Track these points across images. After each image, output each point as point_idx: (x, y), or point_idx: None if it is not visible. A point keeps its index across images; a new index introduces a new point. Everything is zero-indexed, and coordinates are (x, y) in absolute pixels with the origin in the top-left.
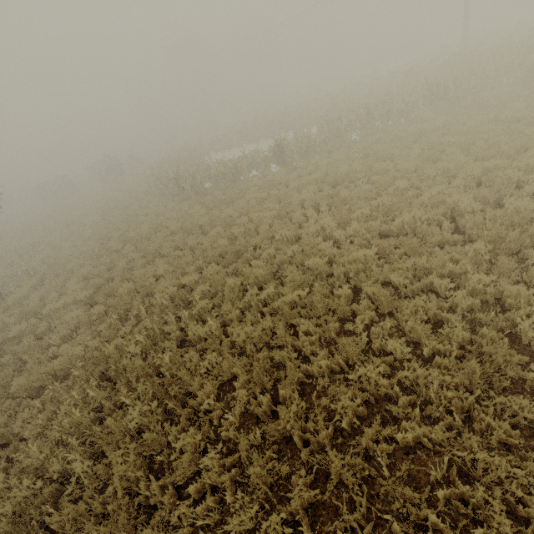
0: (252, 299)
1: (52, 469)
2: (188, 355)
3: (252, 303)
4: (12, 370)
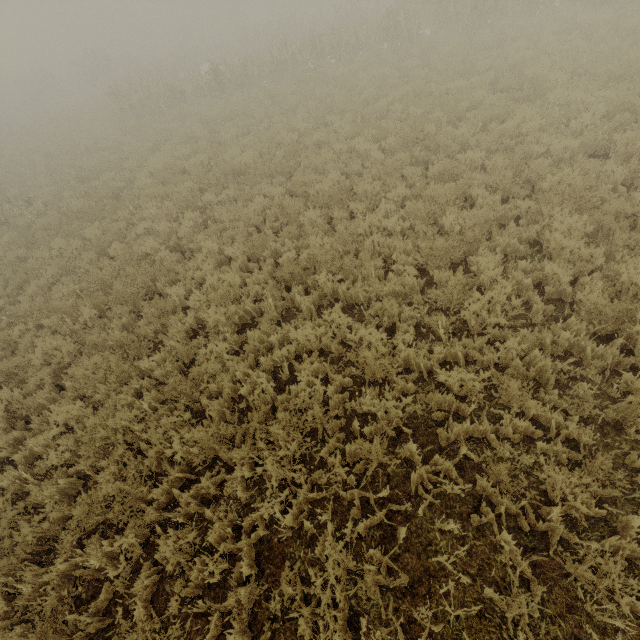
0: (65, 207)
1: None
2: None
3: (66, 209)
4: None
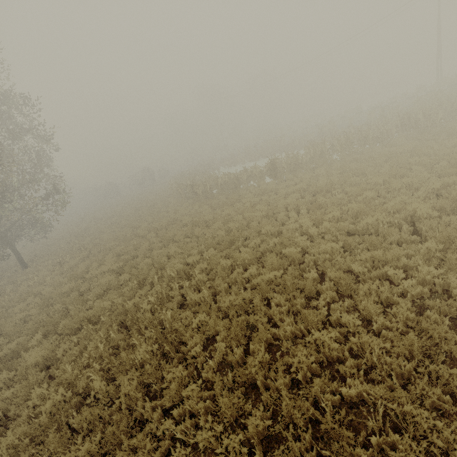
0: (238, 276)
1: (79, 385)
2: (184, 314)
3: (237, 279)
4: (60, 315)
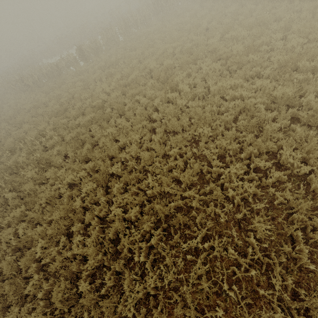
0: (72, 125)
1: (0, 203)
2: (48, 152)
3: (73, 126)
4: None
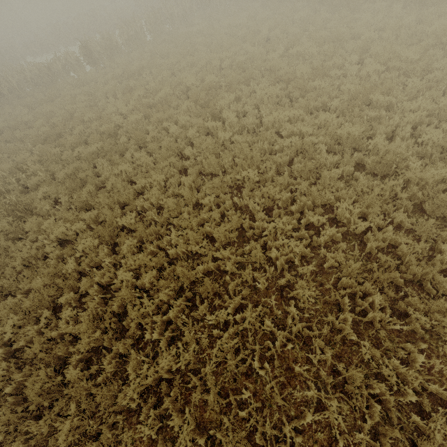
0: (68, 157)
1: None
2: (29, 195)
3: (69, 159)
4: None
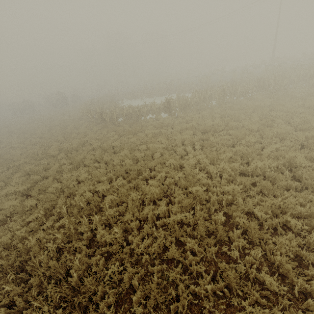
0: (149, 213)
1: None
2: (94, 258)
3: (148, 216)
4: None
